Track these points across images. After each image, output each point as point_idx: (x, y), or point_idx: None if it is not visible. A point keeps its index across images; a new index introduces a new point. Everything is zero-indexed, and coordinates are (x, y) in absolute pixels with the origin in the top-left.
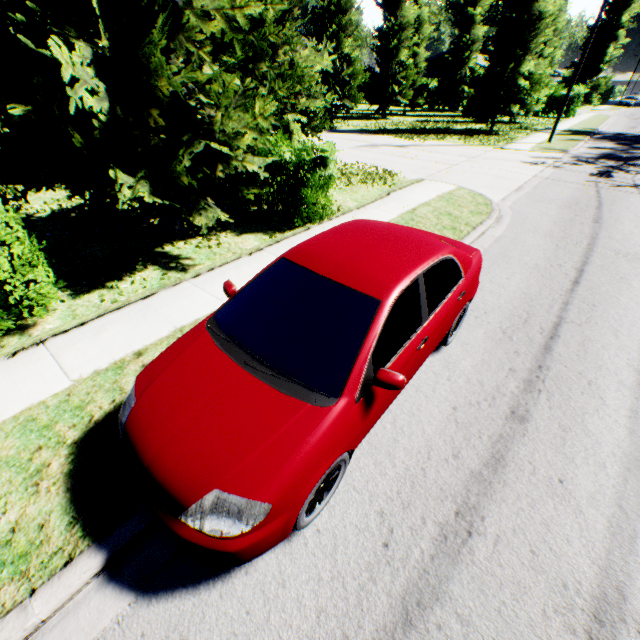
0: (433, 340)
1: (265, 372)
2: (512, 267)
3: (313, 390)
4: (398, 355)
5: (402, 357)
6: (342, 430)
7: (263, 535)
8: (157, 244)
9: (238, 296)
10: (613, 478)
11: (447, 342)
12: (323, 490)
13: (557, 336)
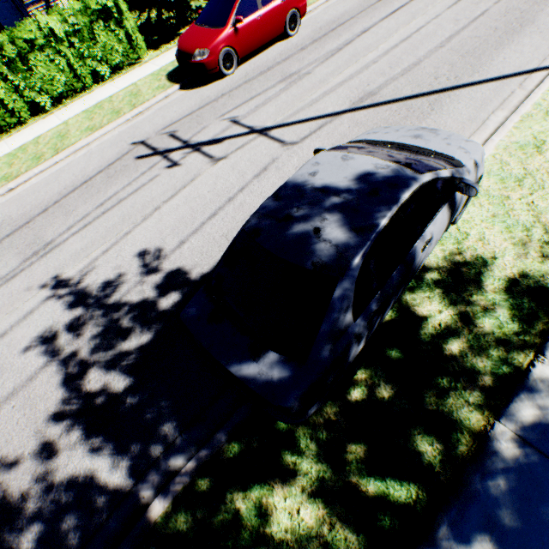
0: (268, 21)
1: (208, 28)
2: (352, 1)
3: (220, 28)
4: (247, 19)
5: (249, 21)
6: (227, 37)
7: (210, 61)
8: (177, 31)
9: (202, 13)
10: (320, 56)
11: (289, 33)
12: (229, 65)
13: (343, 25)
